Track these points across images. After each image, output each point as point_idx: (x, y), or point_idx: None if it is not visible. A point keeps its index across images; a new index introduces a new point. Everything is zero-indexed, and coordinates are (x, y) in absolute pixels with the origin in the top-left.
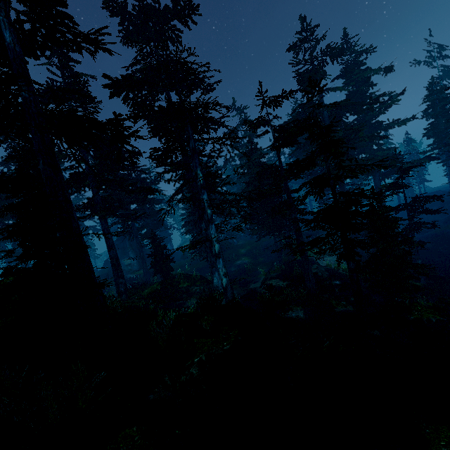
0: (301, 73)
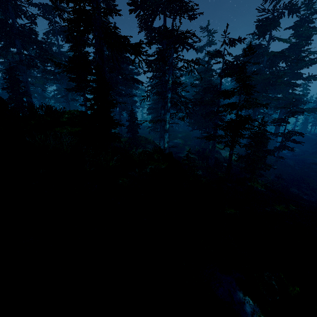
0: (262, 19)
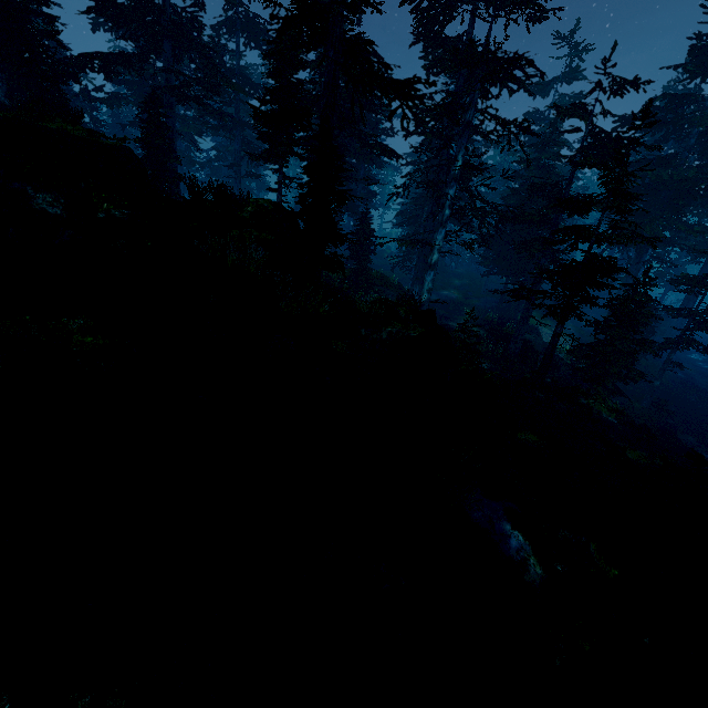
0: None
